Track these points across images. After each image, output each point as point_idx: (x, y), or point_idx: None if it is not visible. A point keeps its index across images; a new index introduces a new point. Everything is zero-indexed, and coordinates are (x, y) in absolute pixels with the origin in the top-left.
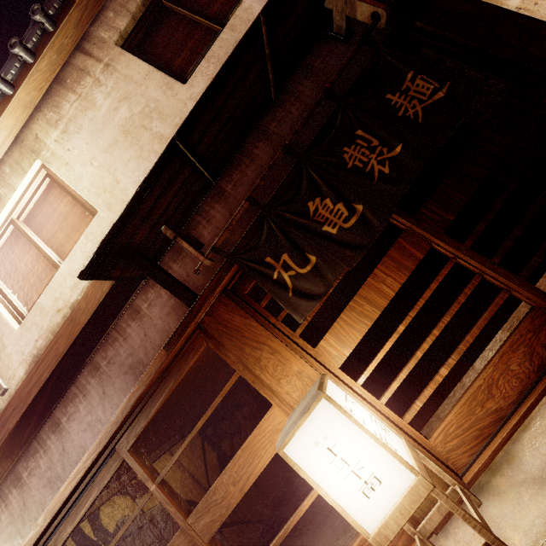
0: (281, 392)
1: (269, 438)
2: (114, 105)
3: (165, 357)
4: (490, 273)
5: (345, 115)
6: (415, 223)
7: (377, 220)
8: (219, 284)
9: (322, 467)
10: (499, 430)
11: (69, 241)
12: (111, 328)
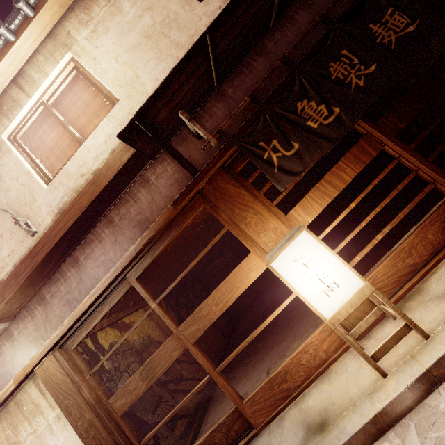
0: (259, 242)
1: (245, 274)
2: (139, 13)
3: (172, 211)
4: (424, 169)
5: (335, 37)
6: (375, 127)
7: (349, 120)
8: (220, 160)
9: (298, 276)
10: (413, 277)
11: (90, 124)
12: (120, 196)
